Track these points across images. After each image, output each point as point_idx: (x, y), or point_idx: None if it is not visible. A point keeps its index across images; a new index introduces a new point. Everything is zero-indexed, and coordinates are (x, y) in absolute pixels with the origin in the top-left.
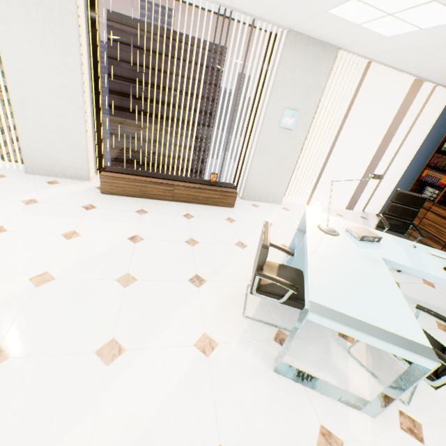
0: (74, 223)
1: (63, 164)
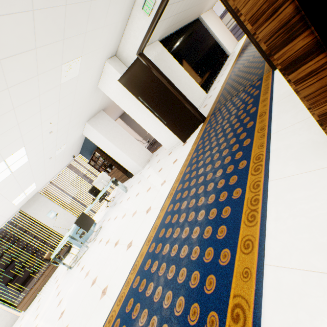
0: (19, 325)
1: (4, 326)
